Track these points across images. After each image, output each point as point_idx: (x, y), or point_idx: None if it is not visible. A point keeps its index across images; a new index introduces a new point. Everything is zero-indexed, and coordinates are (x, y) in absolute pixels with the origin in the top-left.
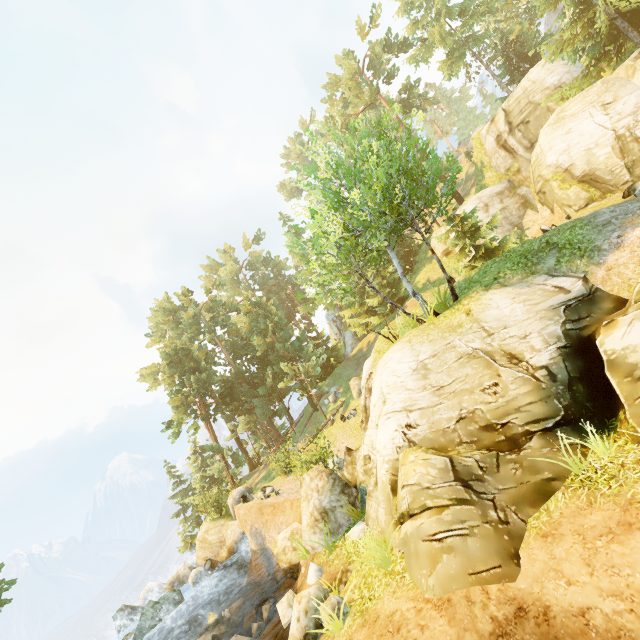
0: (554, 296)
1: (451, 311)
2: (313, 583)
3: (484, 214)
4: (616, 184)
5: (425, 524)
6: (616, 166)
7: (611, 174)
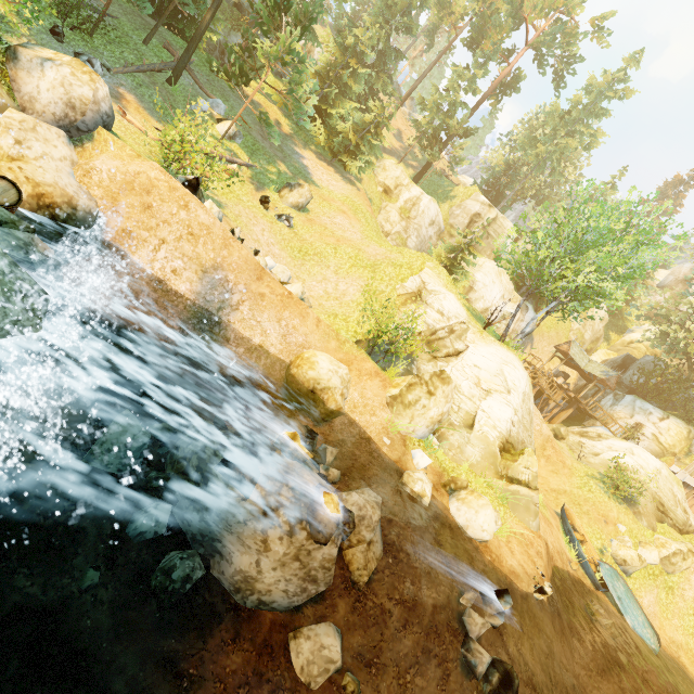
0: None
1: None
2: (421, 469)
3: (428, 224)
4: None
5: (535, 497)
6: None
7: None
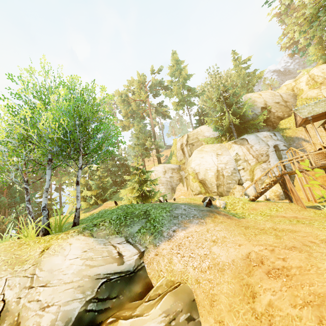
0: (110, 263)
1: (47, 238)
2: None
3: (163, 175)
4: (211, 190)
5: None
6: (213, 182)
7: (211, 185)
